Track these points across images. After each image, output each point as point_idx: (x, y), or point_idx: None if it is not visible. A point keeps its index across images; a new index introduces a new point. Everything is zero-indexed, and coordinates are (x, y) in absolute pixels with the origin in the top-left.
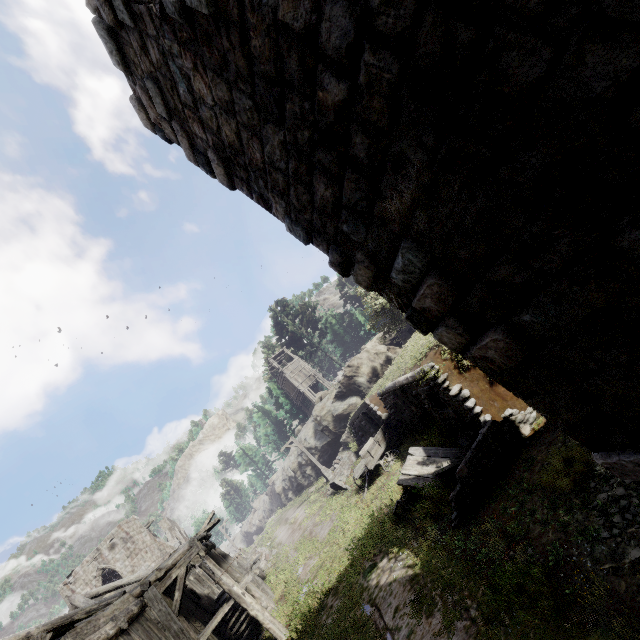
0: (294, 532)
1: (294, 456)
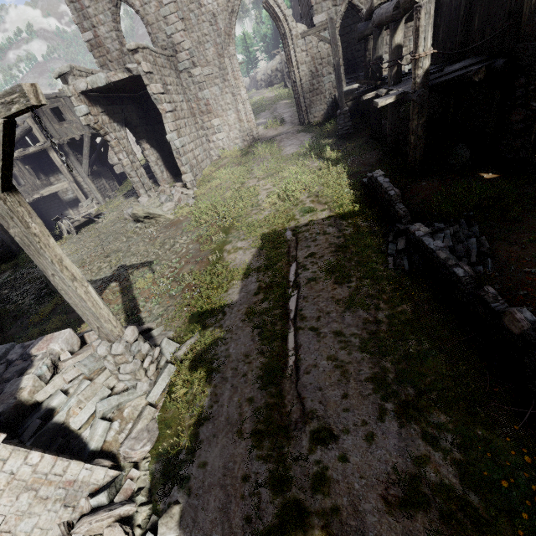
0: (260, 95)
1: (276, 62)
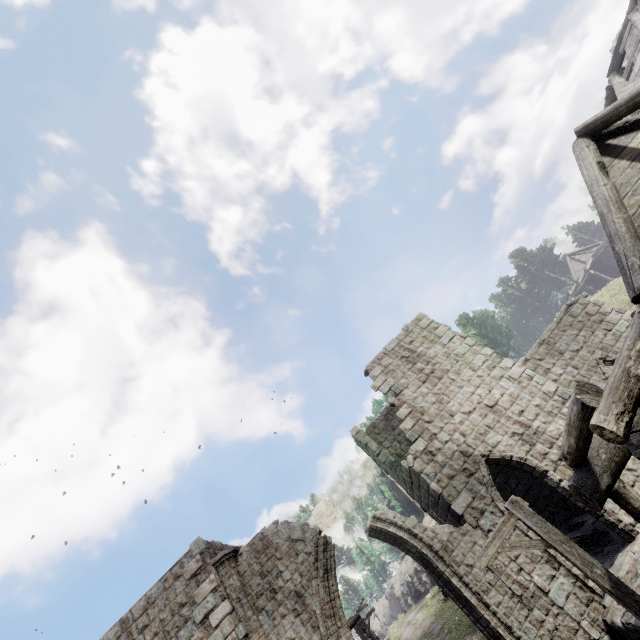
0: (416, 629)
1: (410, 561)
